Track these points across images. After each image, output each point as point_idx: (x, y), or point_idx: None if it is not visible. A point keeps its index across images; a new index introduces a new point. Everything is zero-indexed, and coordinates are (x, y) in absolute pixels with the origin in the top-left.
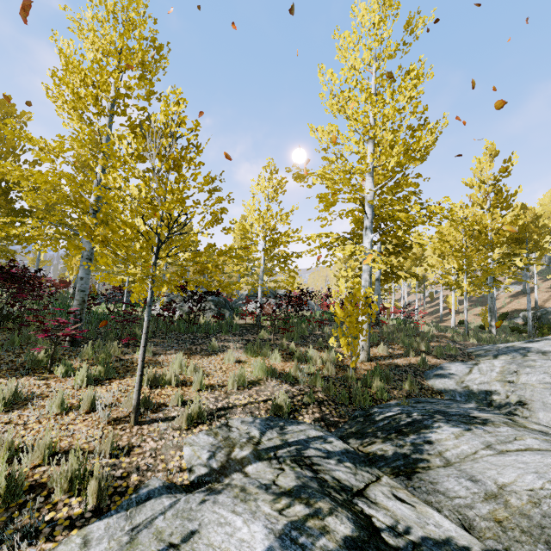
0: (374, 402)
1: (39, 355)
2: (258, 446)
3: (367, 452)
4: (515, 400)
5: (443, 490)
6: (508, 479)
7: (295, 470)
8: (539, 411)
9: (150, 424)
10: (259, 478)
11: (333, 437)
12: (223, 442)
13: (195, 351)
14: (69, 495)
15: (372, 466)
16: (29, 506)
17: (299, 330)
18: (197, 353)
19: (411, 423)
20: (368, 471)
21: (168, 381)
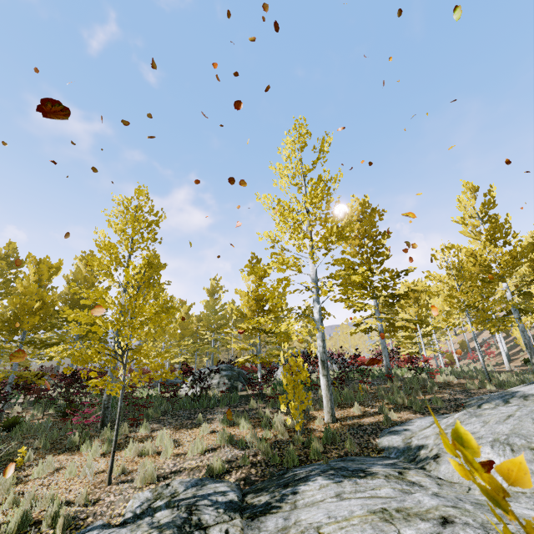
0: (305, 462)
1: (75, 437)
2: (173, 498)
3: (249, 503)
4: (433, 454)
5: (262, 526)
6: (306, 517)
7: (179, 513)
8: (443, 464)
9: (119, 484)
10: (155, 519)
11: (234, 492)
12: (154, 496)
13: (185, 425)
14: (51, 528)
15: (237, 511)
16: (29, 533)
17: None
18: (185, 427)
19: (301, 478)
20: (231, 515)
21: (147, 452)
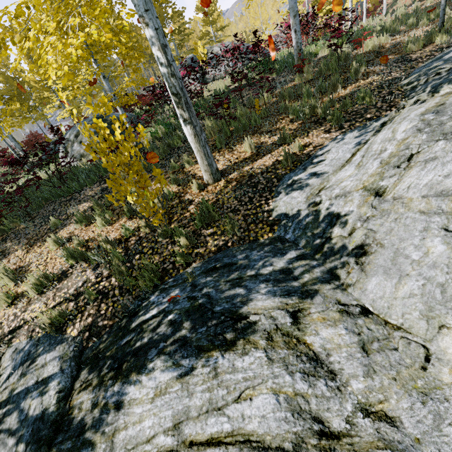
0: (170, 274)
1: None
2: None
3: (71, 406)
4: (356, 243)
5: None
6: None
7: None
8: (374, 275)
9: None
10: None
11: (60, 378)
12: None
13: (40, 236)
14: None
15: (41, 450)
16: None
17: (170, 143)
18: (39, 239)
19: (141, 349)
20: None
21: None
